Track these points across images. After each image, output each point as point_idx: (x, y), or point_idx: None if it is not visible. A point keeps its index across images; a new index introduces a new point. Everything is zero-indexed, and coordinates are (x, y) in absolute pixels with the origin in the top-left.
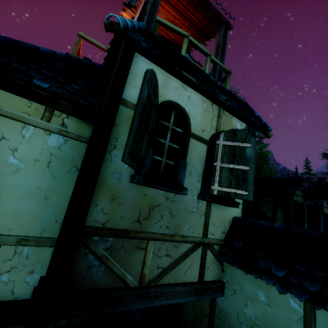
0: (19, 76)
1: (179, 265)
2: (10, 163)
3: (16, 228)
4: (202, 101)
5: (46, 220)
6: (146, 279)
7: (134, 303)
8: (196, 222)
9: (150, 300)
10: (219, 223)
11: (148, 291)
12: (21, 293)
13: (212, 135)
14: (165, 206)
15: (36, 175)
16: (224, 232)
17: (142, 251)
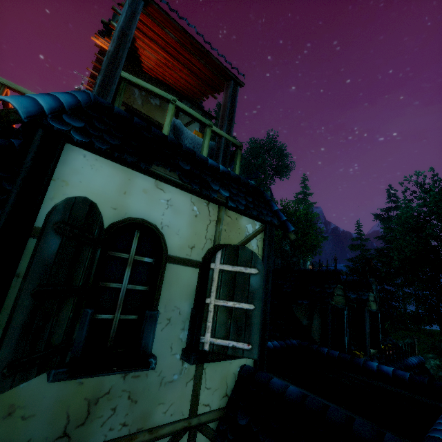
0: None
1: None
2: None
3: None
4: (191, 202)
5: None
6: None
7: None
8: (178, 395)
9: None
10: (218, 383)
11: None
12: None
13: (207, 252)
14: (121, 390)
15: None
16: (227, 394)
17: None
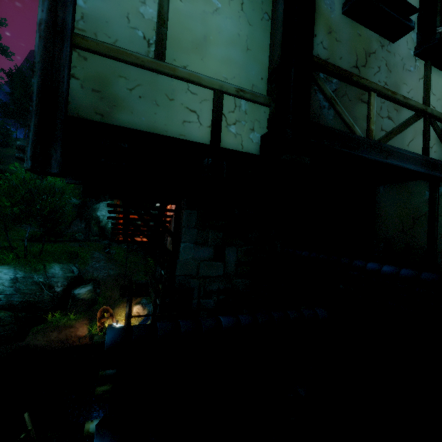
0: None
1: (402, 132)
2: (209, 0)
3: (230, 79)
4: None
5: (253, 75)
6: (373, 136)
7: (369, 153)
8: (415, 86)
9: (383, 155)
10: (440, 95)
11: (381, 145)
12: (248, 149)
13: None
14: (381, 56)
15: (233, 18)
16: None
17: (365, 106)
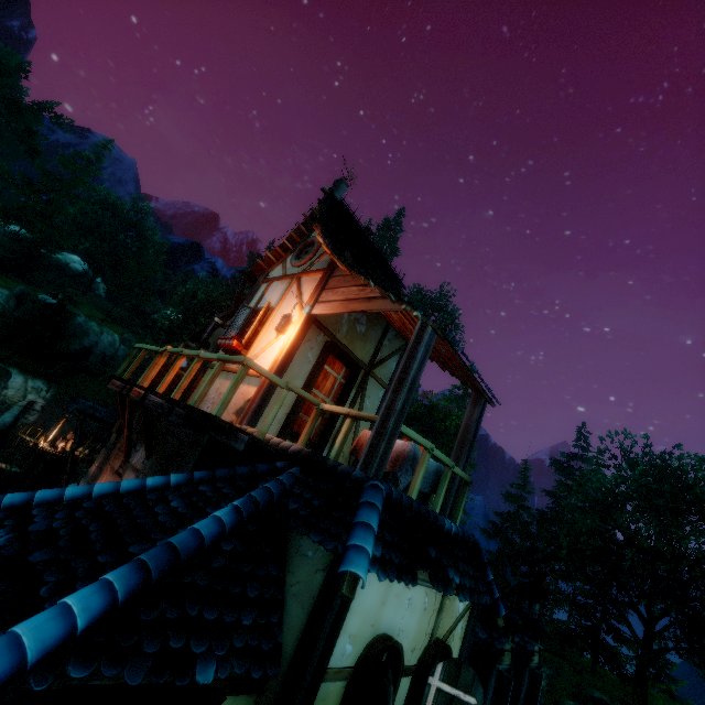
0: (179, 684)
1: None
2: None
3: None
4: (425, 593)
5: None
6: None
7: None
8: None
9: None
10: None
11: None
12: None
13: (424, 654)
14: None
15: None
16: None
17: None
